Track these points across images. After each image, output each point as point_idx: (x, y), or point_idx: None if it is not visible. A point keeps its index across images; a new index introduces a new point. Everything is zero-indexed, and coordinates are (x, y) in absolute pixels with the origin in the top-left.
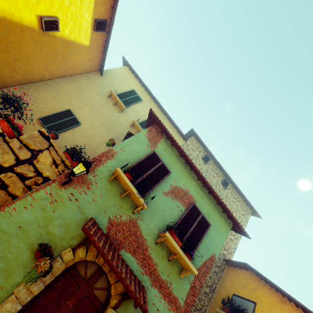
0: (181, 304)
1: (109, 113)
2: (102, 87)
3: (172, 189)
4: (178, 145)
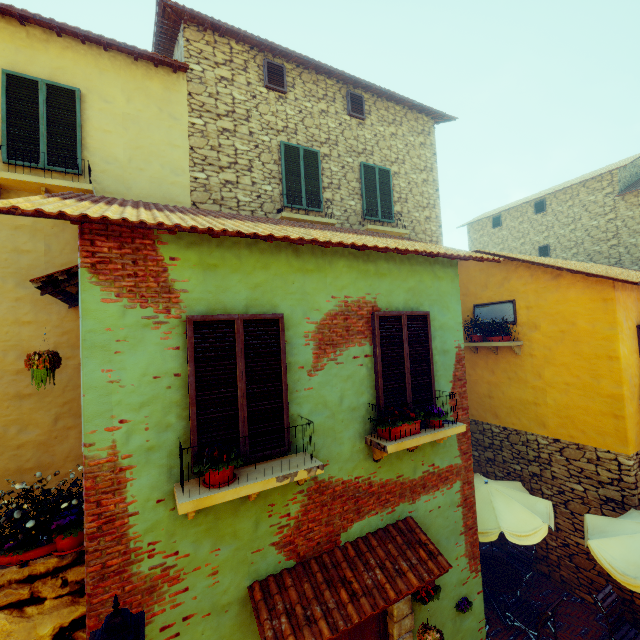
0: (459, 464)
1: None
2: None
3: (317, 340)
4: (231, 235)
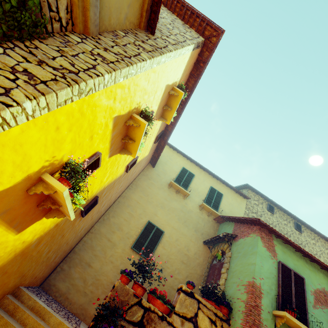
0: None
1: (178, 205)
2: (160, 179)
3: (314, 295)
4: (297, 246)
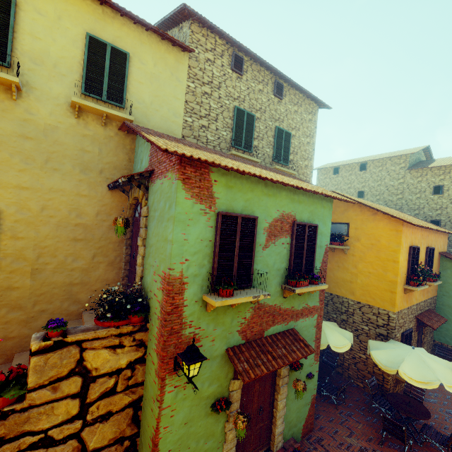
0: (318, 306)
1: (3, 125)
2: None
3: (268, 232)
4: (250, 175)
